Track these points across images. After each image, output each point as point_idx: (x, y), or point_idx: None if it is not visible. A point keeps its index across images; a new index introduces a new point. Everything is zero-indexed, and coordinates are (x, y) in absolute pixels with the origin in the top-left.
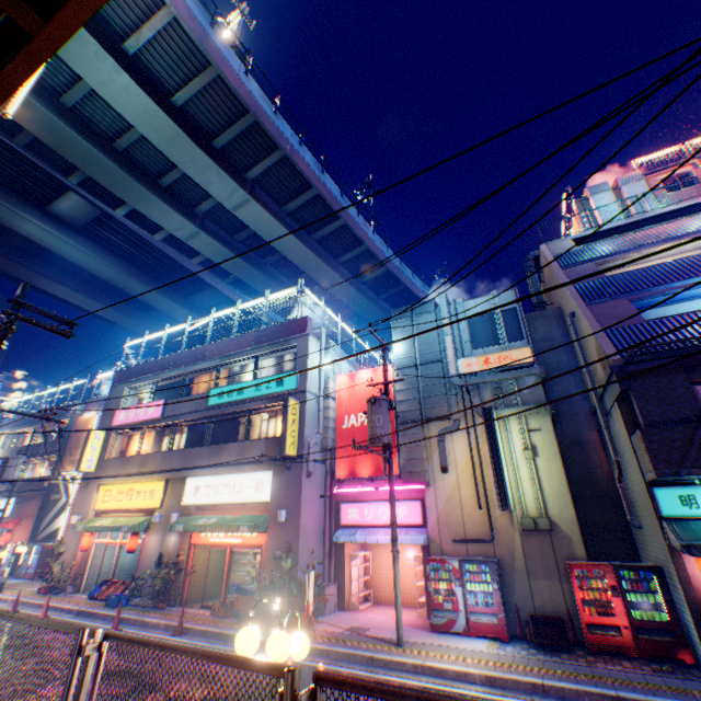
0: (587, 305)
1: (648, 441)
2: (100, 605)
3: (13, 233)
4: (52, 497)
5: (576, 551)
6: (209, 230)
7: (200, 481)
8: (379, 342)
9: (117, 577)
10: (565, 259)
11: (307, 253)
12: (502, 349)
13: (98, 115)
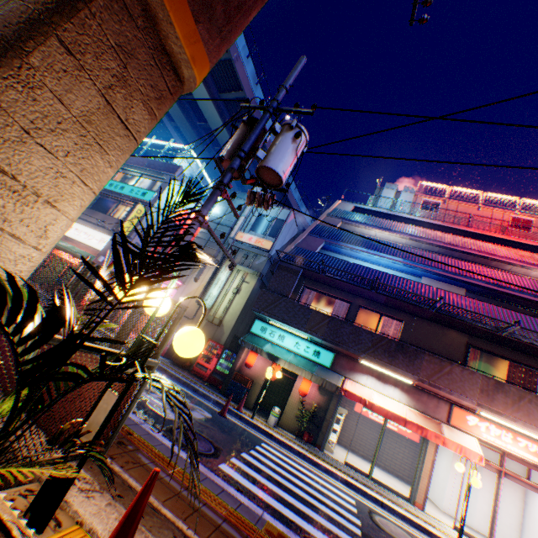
0: (309, 235)
1: (261, 295)
2: None
3: None
4: None
5: (222, 340)
6: None
7: (75, 225)
8: None
9: None
10: (336, 212)
11: (225, 133)
12: (263, 238)
13: None
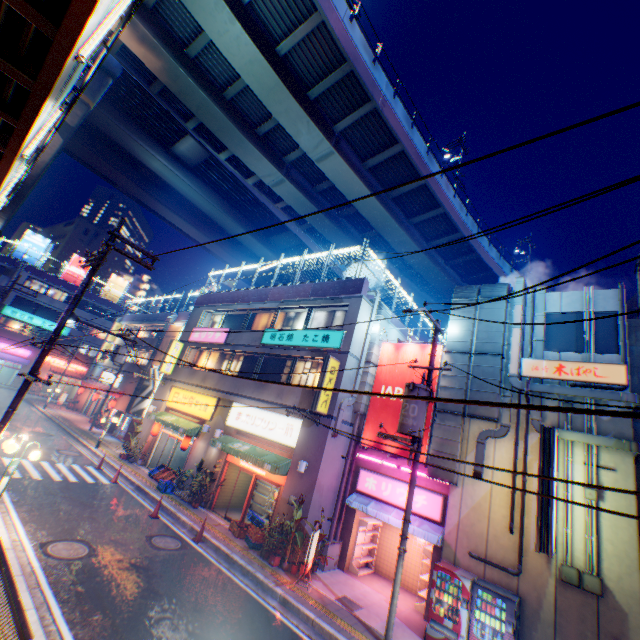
0: None
1: None
2: (153, 485)
3: (146, 168)
4: (144, 383)
5: (630, 634)
6: (293, 179)
7: (243, 409)
8: (437, 306)
9: (174, 462)
10: None
11: (380, 210)
12: (584, 359)
13: (213, 65)
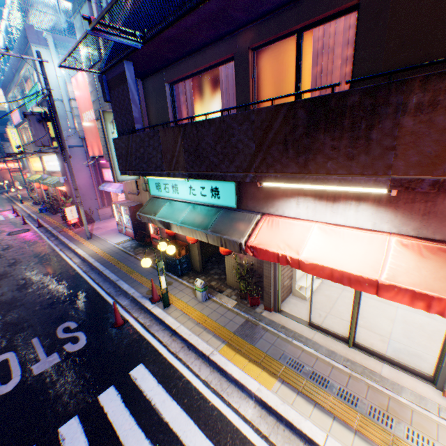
0: None
1: (116, 150)
2: (39, 212)
3: None
4: None
5: None
6: None
7: (46, 159)
8: None
9: None
10: None
11: None
12: None
13: None
